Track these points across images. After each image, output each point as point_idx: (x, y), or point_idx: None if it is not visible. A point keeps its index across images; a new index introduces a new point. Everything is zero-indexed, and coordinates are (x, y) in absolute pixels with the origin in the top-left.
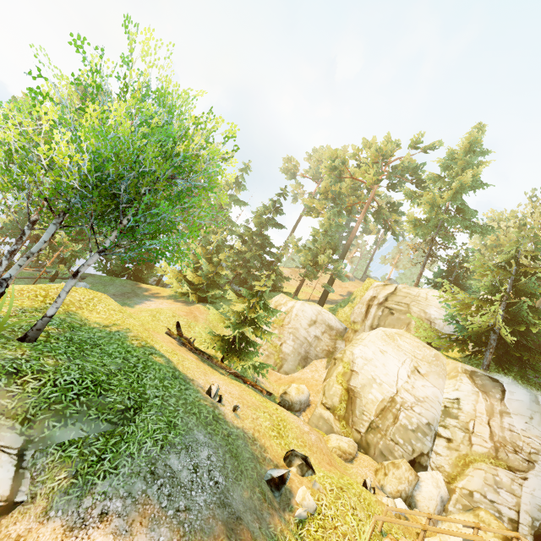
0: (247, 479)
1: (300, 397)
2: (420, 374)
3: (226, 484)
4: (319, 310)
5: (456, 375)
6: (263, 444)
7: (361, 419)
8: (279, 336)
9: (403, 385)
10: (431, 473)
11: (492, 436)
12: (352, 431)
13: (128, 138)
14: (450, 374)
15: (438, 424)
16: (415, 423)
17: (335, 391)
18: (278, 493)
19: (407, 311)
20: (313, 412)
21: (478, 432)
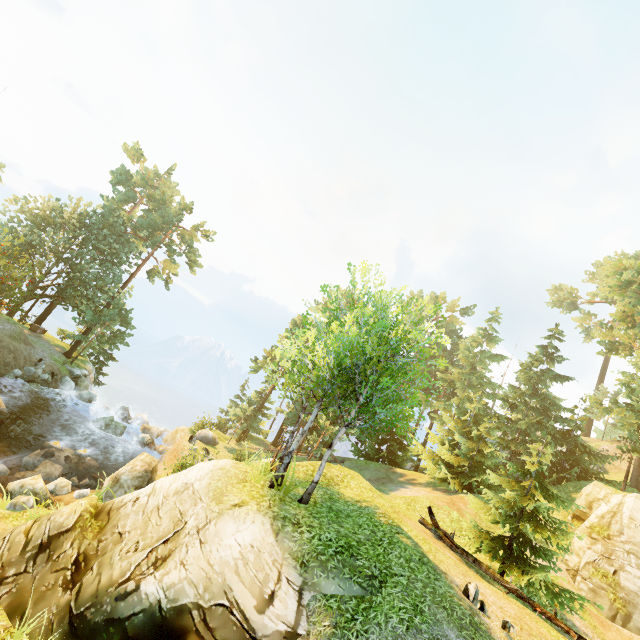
0: None
1: None
2: None
3: None
4: None
5: None
6: None
7: None
8: (606, 554)
9: None
10: None
11: None
12: None
13: (356, 337)
14: None
15: None
16: None
17: None
18: None
19: None
20: None
21: None
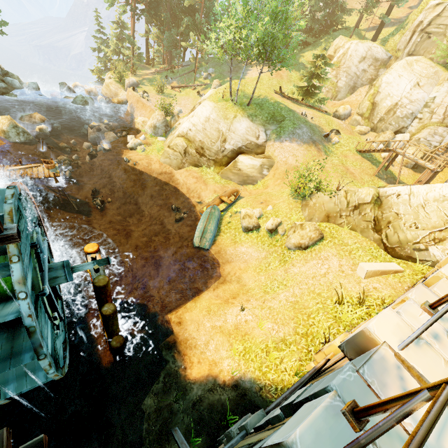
0: (317, 135)
1: (345, 112)
2: (418, 87)
3: (311, 136)
4: (369, 47)
5: (441, 83)
6: (322, 128)
7: (376, 117)
8: (336, 75)
9: (405, 95)
10: (403, 134)
11: (444, 113)
12: (370, 124)
13: (269, 27)
14: (439, 82)
15: (418, 113)
16: (404, 114)
17: (365, 106)
18: (326, 138)
19: (442, 33)
20: (351, 118)
21: (437, 112)
